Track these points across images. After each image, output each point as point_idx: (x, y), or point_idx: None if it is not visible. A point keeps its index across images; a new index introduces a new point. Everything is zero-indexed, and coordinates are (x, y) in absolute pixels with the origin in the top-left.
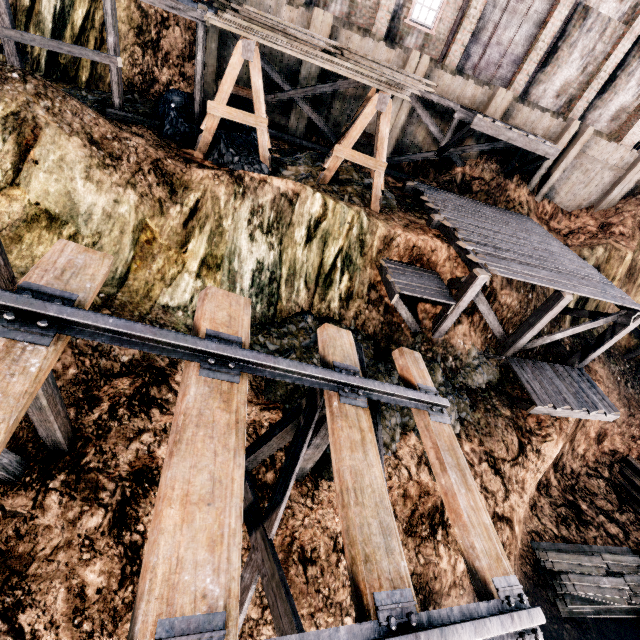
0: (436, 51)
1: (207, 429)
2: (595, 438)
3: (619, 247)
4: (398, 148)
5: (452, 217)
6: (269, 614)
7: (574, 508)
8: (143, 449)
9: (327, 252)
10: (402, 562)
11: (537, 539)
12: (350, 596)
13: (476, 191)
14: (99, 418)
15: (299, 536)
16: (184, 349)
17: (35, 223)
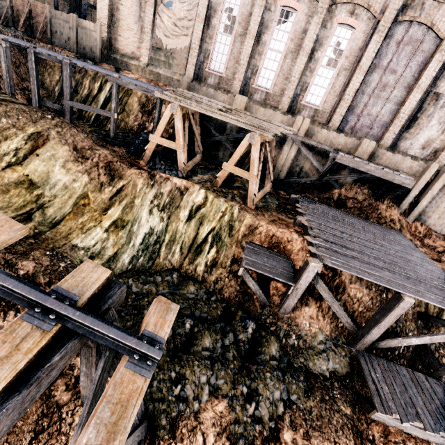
0: (323, 119)
1: None
2: None
3: None
4: (291, 173)
5: (314, 219)
6: None
7: None
8: None
9: (202, 229)
10: None
11: None
12: None
13: (350, 207)
14: None
15: None
16: None
17: (21, 185)
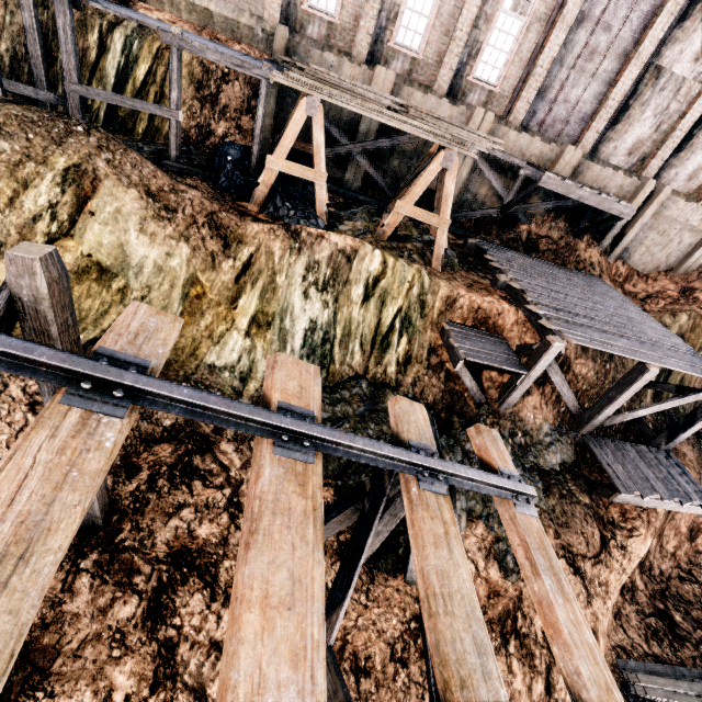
0: (500, 108)
1: (284, 517)
2: (687, 534)
3: None
4: (459, 204)
5: (519, 278)
6: None
7: (666, 619)
8: (183, 527)
9: (385, 312)
10: (502, 690)
11: (624, 656)
12: None
13: (543, 250)
14: (137, 489)
15: (352, 640)
16: (257, 423)
17: (85, 275)
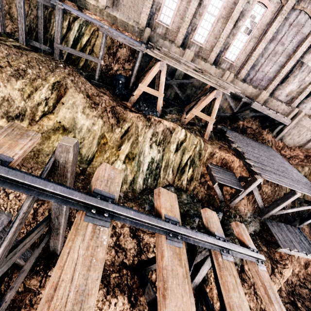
0: (234, 71)
1: (176, 279)
2: (303, 265)
3: None
4: None
5: (241, 146)
6: None
7: (294, 305)
8: None
9: (184, 157)
10: None
11: None
12: None
13: (248, 133)
14: None
15: None
16: (159, 227)
17: (57, 131)
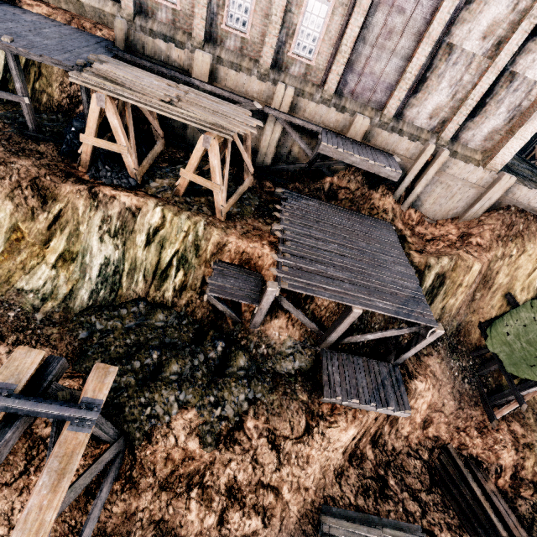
0: (317, 78)
1: None
2: (421, 423)
3: (467, 258)
4: (278, 158)
5: (290, 227)
6: None
7: (381, 482)
8: None
9: (164, 253)
10: None
11: (330, 503)
12: (98, 528)
13: (341, 198)
14: None
15: None
16: None
17: None
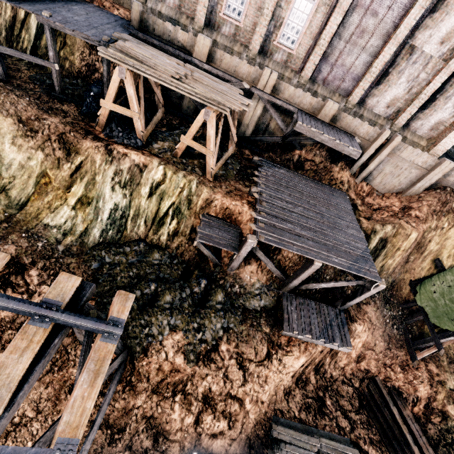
0: (296, 65)
1: None
2: (355, 358)
3: (406, 227)
4: (257, 131)
5: (265, 190)
6: (41, 416)
7: (320, 402)
8: None
9: (163, 204)
10: None
11: (279, 415)
12: (103, 419)
13: (307, 169)
14: None
15: (73, 378)
16: None
17: None
